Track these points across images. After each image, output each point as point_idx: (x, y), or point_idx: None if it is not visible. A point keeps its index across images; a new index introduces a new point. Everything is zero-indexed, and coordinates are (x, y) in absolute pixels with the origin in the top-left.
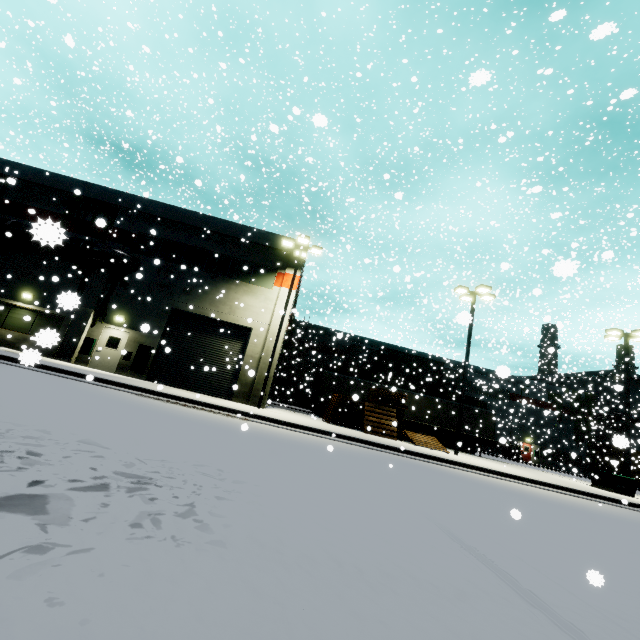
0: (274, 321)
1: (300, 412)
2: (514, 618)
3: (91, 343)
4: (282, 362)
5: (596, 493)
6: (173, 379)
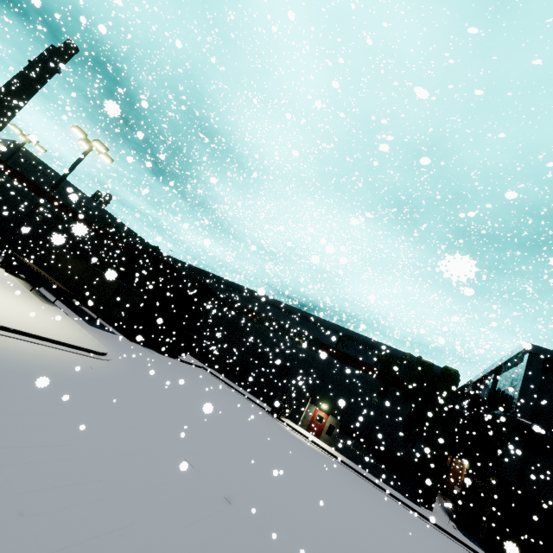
0: None
1: None
2: None
3: None
4: None
5: None
6: None
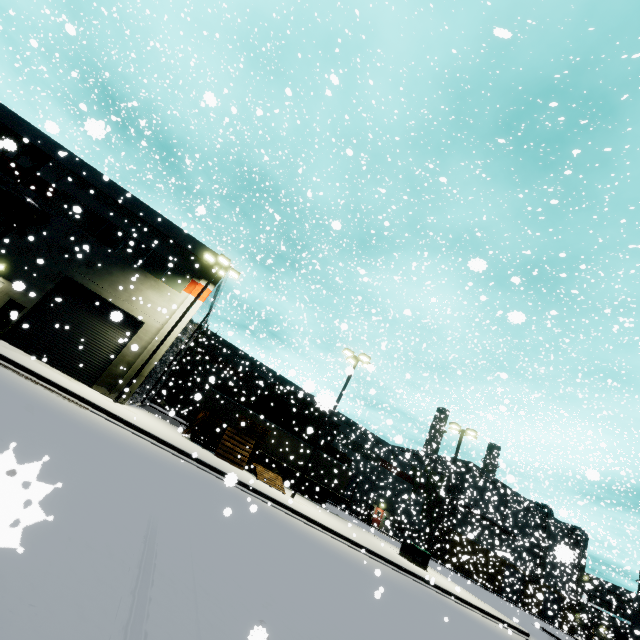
0: (170, 323)
1: (172, 421)
2: (107, 566)
3: None
4: (179, 366)
5: (384, 556)
6: (35, 346)
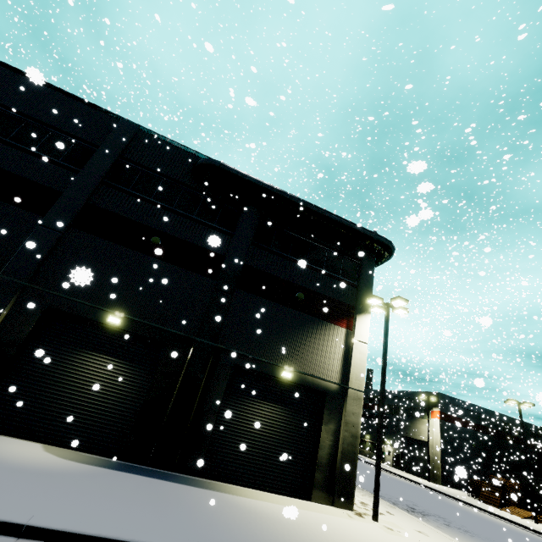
0: (434, 437)
1: None
2: None
3: (383, 453)
4: None
5: None
6: (409, 469)
